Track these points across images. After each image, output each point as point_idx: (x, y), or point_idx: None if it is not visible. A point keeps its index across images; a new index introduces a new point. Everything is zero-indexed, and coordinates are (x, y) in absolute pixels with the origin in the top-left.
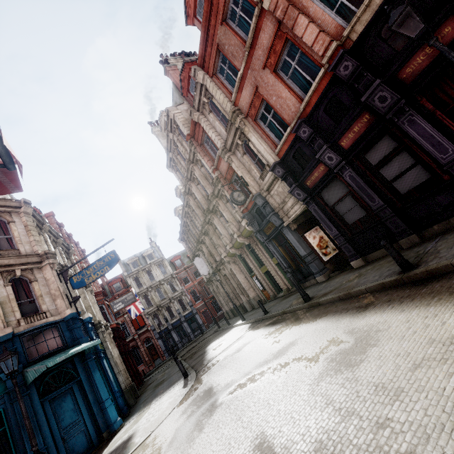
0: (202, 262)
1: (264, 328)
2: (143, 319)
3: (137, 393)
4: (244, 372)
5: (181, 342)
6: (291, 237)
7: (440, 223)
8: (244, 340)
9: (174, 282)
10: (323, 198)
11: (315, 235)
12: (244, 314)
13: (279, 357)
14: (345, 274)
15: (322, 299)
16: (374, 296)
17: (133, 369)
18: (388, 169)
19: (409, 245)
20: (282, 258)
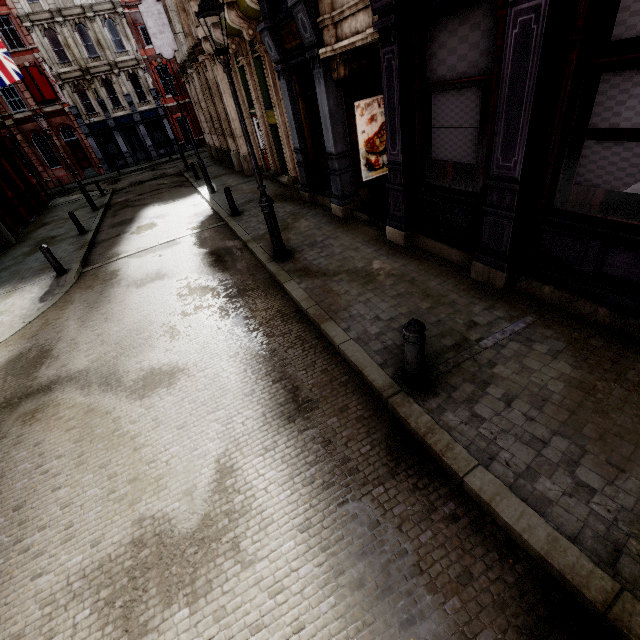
0: (162, 19)
1: (202, 258)
2: (51, 85)
3: (7, 240)
4: (90, 371)
5: (134, 157)
6: (322, 97)
7: (560, 291)
8: (167, 260)
9: (119, 27)
10: (425, 45)
11: (376, 115)
12: (227, 172)
13: (134, 396)
14: (368, 239)
15: (291, 284)
16: (331, 385)
17: (17, 186)
18: (627, 88)
19: (482, 280)
20: (298, 126)
